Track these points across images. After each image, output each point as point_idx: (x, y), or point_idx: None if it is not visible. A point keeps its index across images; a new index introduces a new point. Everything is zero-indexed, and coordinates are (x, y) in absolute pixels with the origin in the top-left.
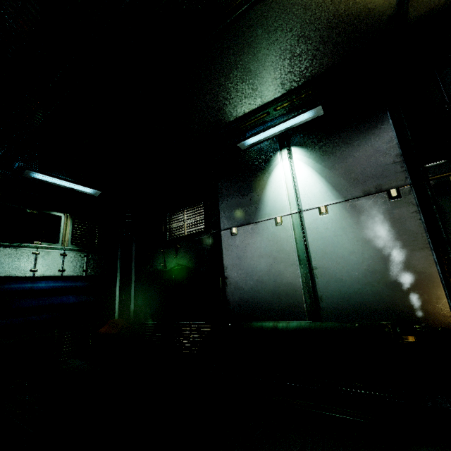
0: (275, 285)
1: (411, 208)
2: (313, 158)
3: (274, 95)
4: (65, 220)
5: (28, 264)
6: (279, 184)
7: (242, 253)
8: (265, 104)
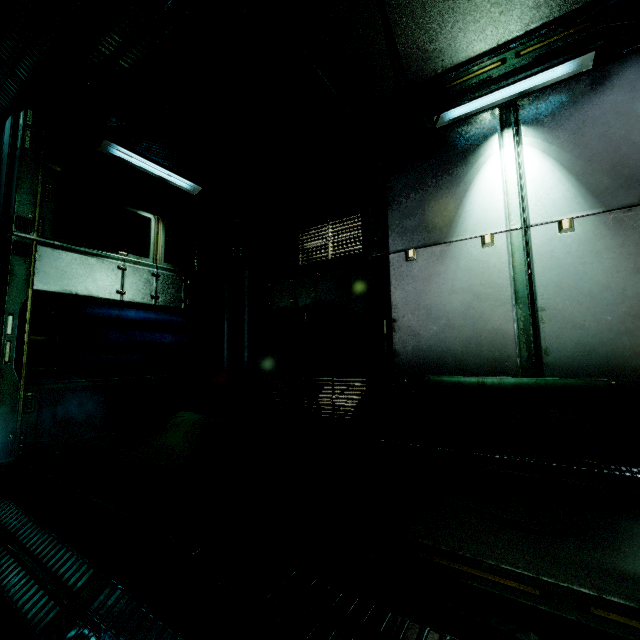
0: (473, 331)
1: None
2: (558, 144)
3: (527, 25)
4: (156, 225)
5: (114, 283)
6: (494, 184)
7: (423, 286)
8: (505, 43)
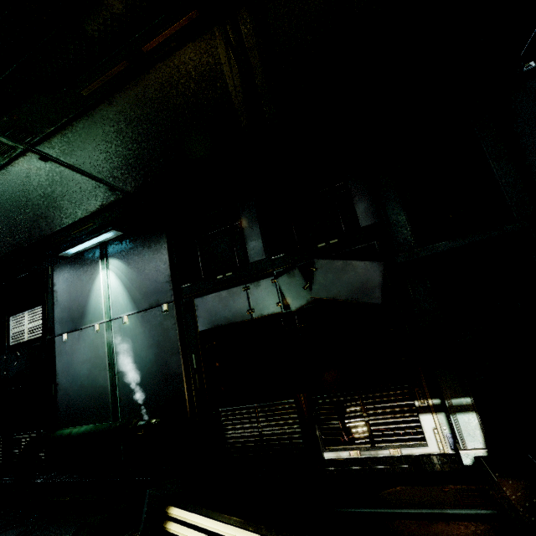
0: (92, 389)
1: (173, 321)
2: (121, 271)
3: (60, 226)
4: None
5: None
6: (99, 292)
7: (71, 359)
8: (58, 230)
